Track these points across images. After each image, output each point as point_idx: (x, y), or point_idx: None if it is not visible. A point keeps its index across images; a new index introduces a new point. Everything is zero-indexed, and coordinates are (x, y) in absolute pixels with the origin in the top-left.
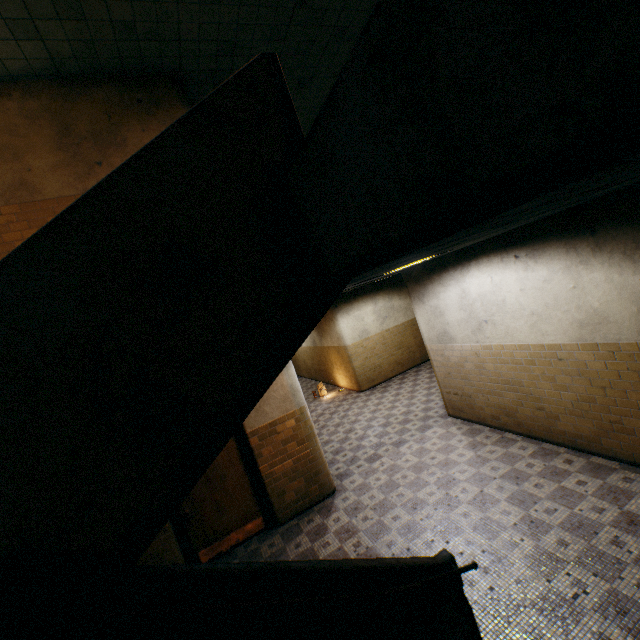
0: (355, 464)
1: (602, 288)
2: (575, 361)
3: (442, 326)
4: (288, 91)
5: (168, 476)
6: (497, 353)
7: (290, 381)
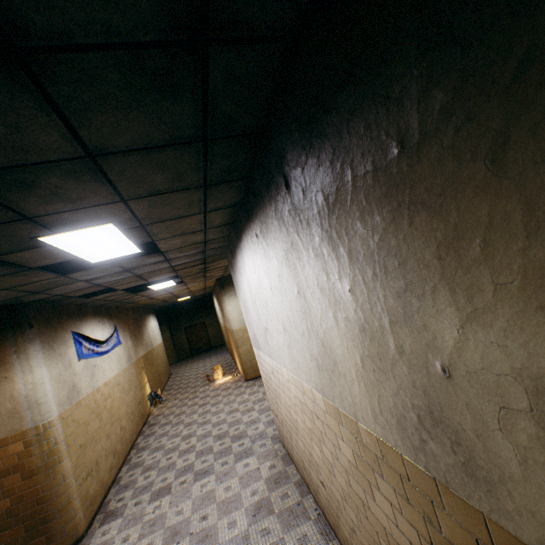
0: (138, 498)
1: (319, 300)
2: (328, 428)
3: (252, 326)
4: None
5: None
6: (281, 377)
7: (25, 391)
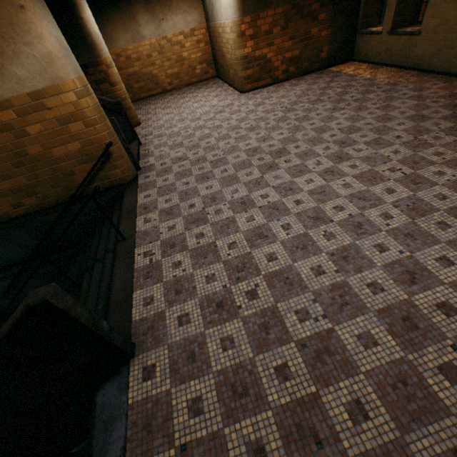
0: None
1: None
2: None
3: None
4: (81, 323)
5: (71, 442)
6: None
7: None
